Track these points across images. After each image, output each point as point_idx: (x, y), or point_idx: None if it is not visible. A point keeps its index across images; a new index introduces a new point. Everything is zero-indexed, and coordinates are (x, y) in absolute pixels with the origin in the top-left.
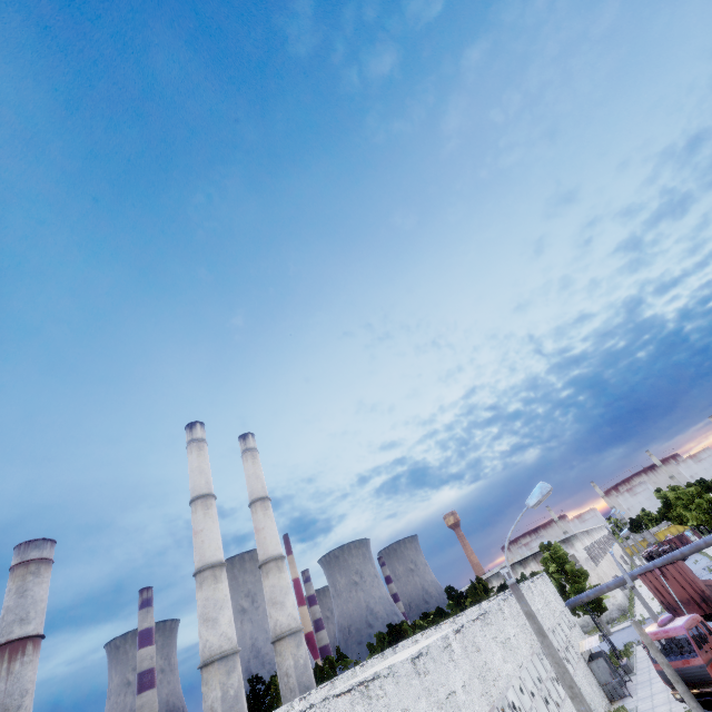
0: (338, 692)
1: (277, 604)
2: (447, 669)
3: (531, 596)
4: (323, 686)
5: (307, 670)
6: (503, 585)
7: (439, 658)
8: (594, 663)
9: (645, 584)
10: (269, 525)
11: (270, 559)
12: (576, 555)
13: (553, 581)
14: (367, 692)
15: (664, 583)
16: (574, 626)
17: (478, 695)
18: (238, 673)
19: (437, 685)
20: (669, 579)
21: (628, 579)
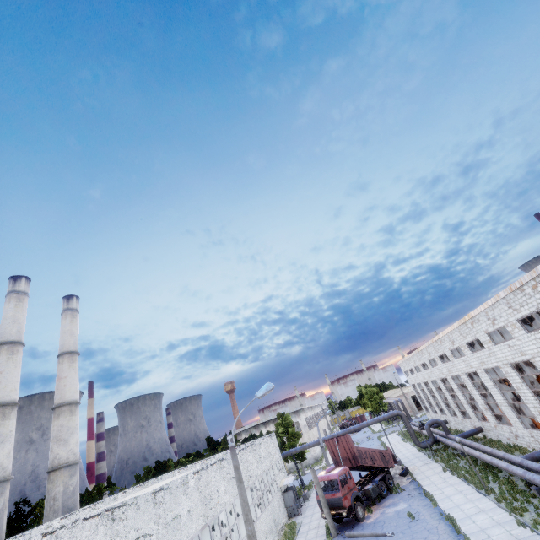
0: (88, 516)
1: (61, 441)
2: (180, 499)
3: (259, 449)
4: (85, 508)
5: (74, 495)
6: (247, 439)
7: (176, 491)
8: (286, 494)
9: (327, 446)
10: (72, 375)
11: (65, 403)
12: (300, 422)
13: (279, 438)
14: (112, 516)
15: (337, 446)
16: (282, 469)
17: (198, 517)
18: (5, 498)
19: (168, 511)
20: (340, 444)
21: (321, 441)
